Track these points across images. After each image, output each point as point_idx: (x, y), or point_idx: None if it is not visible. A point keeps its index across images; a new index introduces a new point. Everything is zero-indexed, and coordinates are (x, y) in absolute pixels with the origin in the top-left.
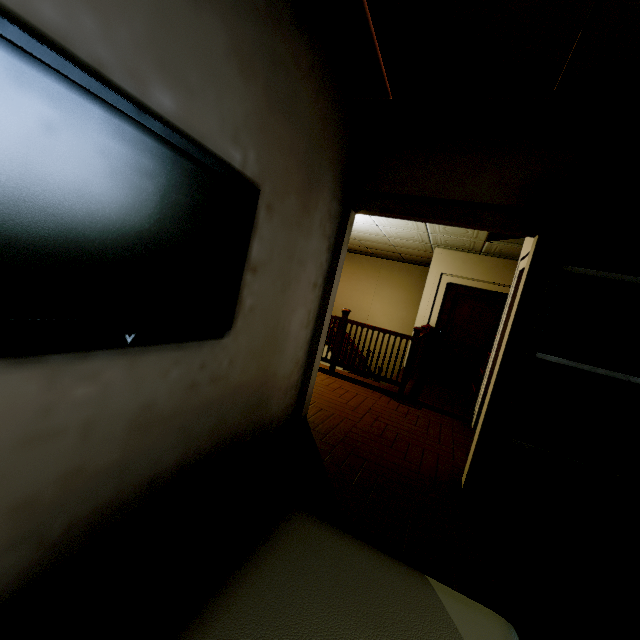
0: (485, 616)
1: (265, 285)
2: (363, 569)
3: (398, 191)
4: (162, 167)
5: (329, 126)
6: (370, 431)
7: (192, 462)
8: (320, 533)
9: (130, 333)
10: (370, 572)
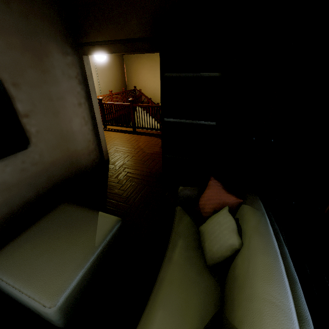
0: (110, 219)
1: (40, 119)
2: (77, 215)
3: (97, 39)
4: None
5: (32, 16)
6: (138, 158)
7: (44, 192)
8: (68, 207)
9: None
10: (78, 215)
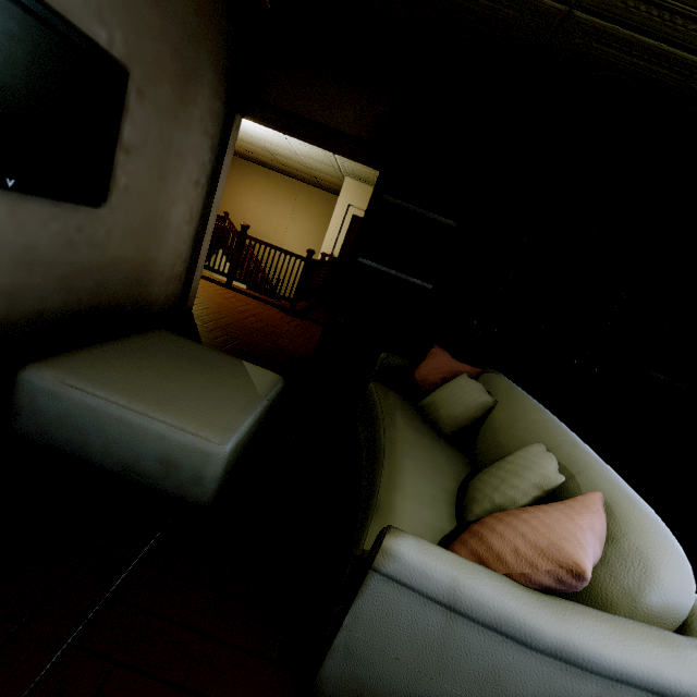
0: (268, 372)
1: (140, 169)
2: (200, 351)
3: (279, 104)
4: (28, 34)
5: (207, 18)
6: (250, 326)
7: (75, 312)
8: (176, 338)
9: (10, 178)
10: (205, 352)
